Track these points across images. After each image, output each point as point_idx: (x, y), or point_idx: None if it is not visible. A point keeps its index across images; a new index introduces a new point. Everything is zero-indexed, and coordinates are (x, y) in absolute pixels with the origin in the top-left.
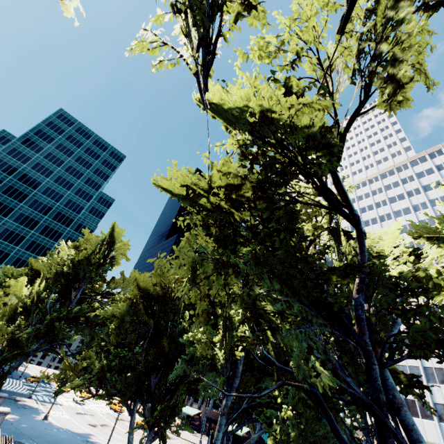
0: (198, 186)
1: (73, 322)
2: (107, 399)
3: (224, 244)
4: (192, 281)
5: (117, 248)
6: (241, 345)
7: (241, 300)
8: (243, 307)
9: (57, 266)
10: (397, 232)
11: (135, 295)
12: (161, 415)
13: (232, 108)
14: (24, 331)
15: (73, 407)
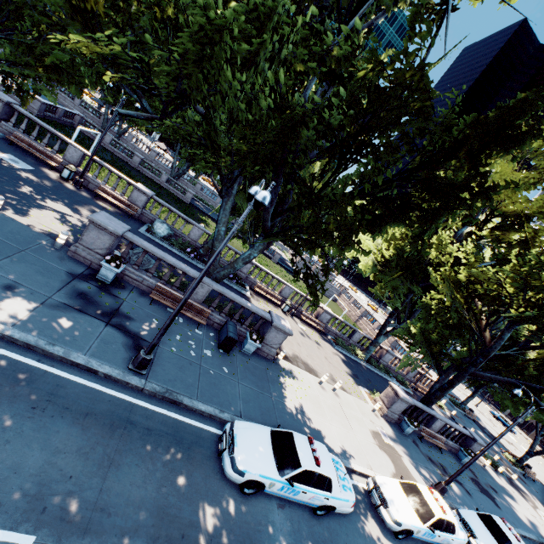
0: None
1: None
2: (393, 308)
3: None
4: None
5: None
6: None
7: None
8: None
9: None
10: None
11: None
12: None
13: None
14: None
15: None
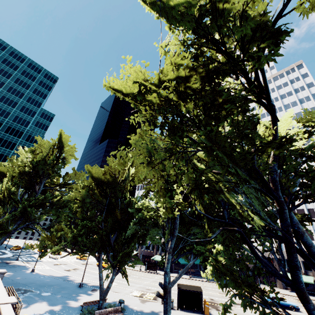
0: (150, 83)
1: (41, 207)
2: (81, 254)
3: (174, 133)
4: (151, 163)
5: (66, 151)
6: (177, 208)
7: (189, 175)
8: (192, 180)
9: (18, 167)
10: (288, 121)
11: (90, 183)
12: (121, 259)
13: (180, 3)
14: (3, 217)
15: (50, 261)
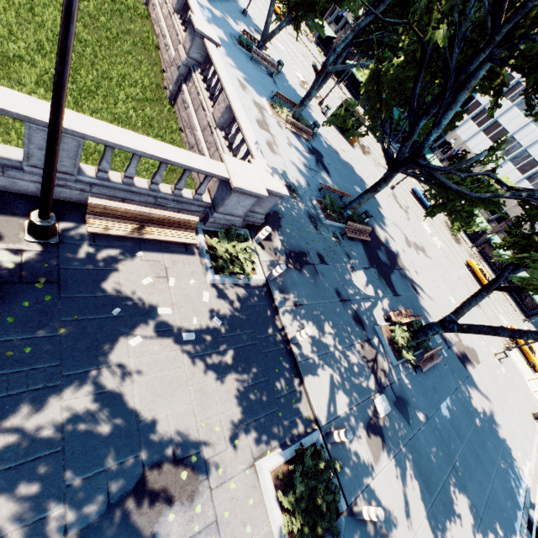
0: None
1: None
2: None
3: None
4: None
5: None
6: None
7: None
8: None
9: None
10: None
11: None
12: (302, 3)
13: None
14: None
15: None
